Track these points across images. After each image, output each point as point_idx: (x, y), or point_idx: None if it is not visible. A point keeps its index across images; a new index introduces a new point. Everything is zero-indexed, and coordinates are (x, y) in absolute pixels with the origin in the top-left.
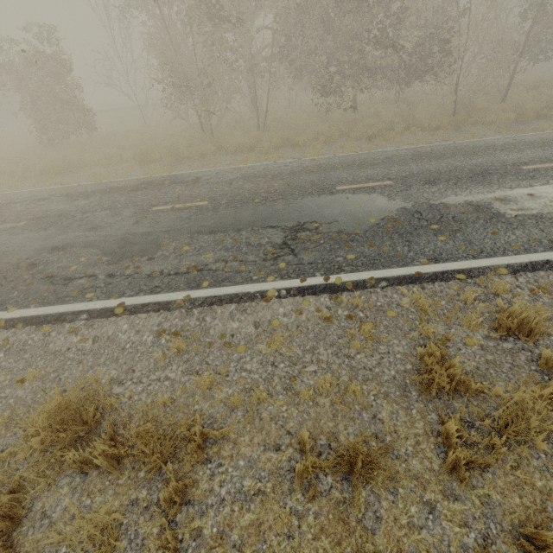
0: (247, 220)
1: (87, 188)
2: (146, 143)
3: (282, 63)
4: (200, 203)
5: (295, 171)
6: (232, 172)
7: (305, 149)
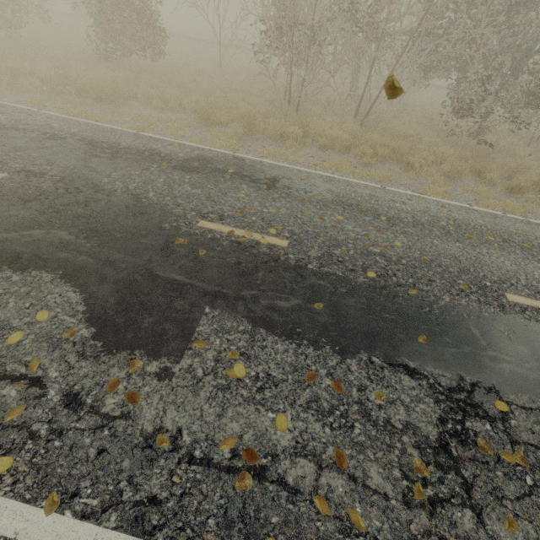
0: (358, 326)
1: (121, 139)
2: (215, 94)
3: (429, 46)
4: (276, 241)
5: (420, 221)
6: (323, 185)
7: (419, 176)
